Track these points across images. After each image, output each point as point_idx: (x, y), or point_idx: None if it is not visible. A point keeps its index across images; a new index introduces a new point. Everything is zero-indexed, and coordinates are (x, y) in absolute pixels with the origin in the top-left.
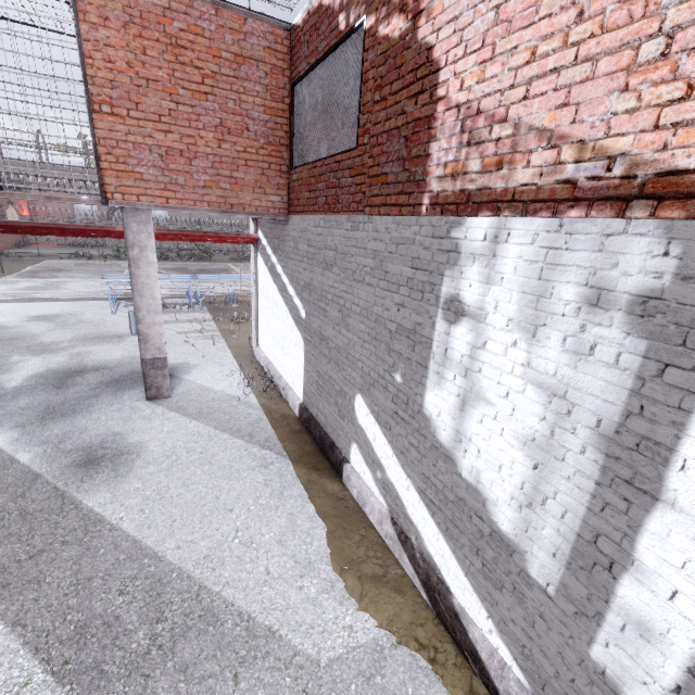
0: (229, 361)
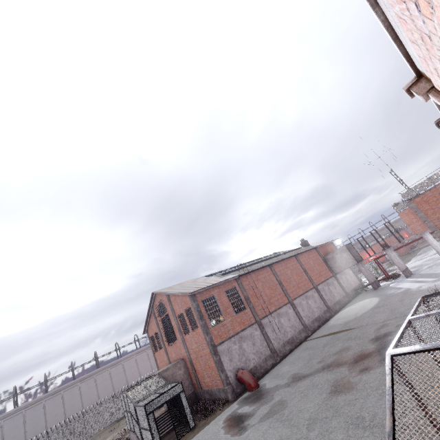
0: None
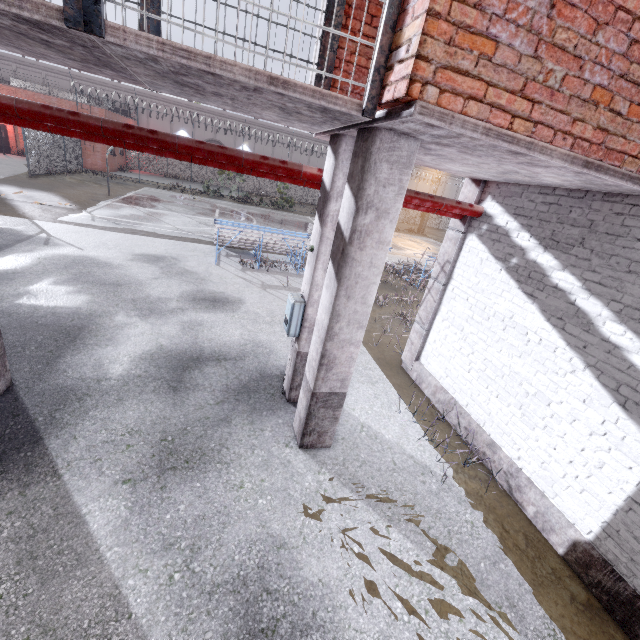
0: (377, 373)
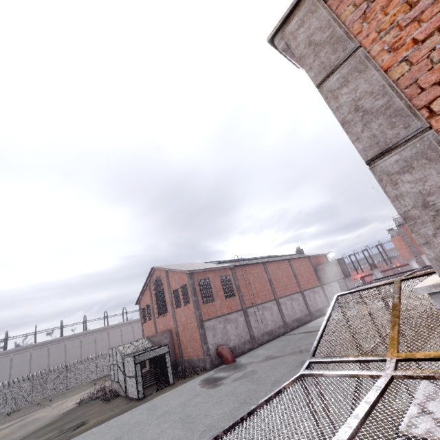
0: None
